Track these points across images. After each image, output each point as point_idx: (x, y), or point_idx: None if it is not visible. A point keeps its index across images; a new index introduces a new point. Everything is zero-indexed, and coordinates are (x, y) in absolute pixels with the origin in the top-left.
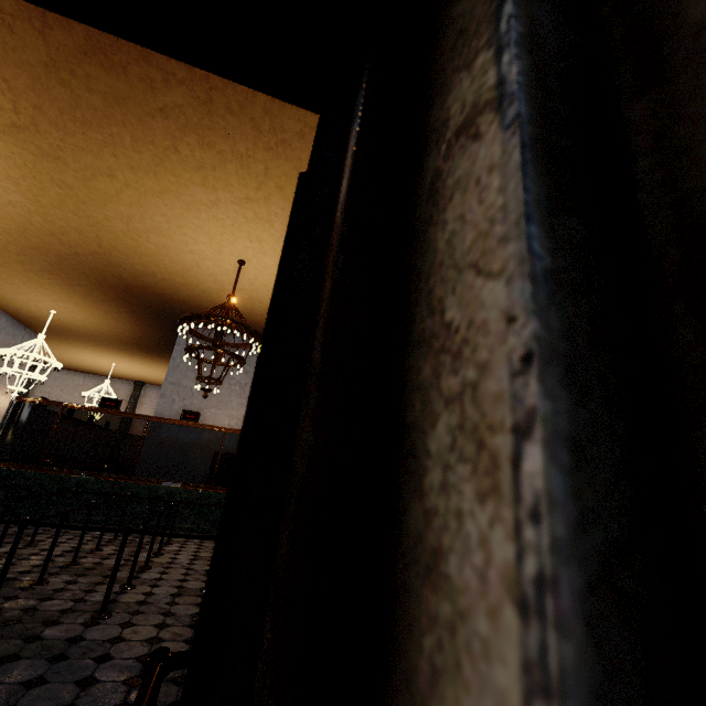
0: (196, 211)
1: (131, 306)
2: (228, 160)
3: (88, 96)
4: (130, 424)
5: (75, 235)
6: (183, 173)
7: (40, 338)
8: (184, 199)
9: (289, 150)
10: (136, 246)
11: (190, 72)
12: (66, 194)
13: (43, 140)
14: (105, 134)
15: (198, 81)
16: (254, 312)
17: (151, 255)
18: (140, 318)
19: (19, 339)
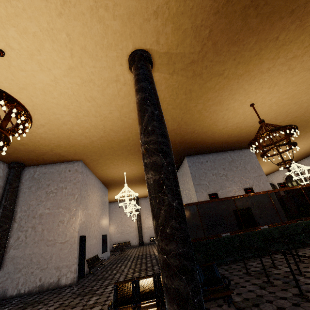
0: (252, 79)
1: None
2: (304, 32)
3: (252, 21)
4: (140, 218)
5: (170, 123)
6: (266, 55)
7: (125, 186)
8: (252, 73)
9: None
10: (197, 117)
11: None
12: (185, 98)
13: (200, 66)
14: (240, 45)
15: None
16: (230, 136)
17: (202, 120)
18: None
19: (105, 192)
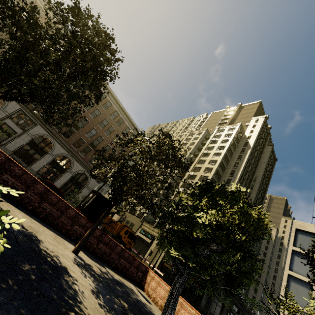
0: None
1: None
2: None
3: None
4: None
5: None
6: None
7: None
8: None
9: None
10: None
11: None
12: None
13: None
14: None
15: None
16: None
17: None
18: None
19: None
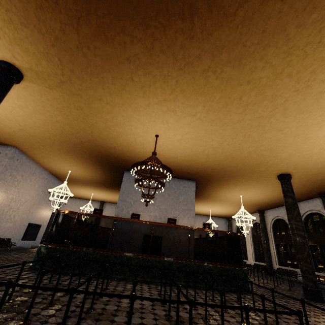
0: (138, 111)
1: (103, 165)
2: (157, 80)
3: (94, 59)
4: (99, 221)
5: (82, 133)
6: (134, 92)
7: (64, 183)
8: (133, 106)
9: (190, 68)
10: (108, 134)
11: (144, 33)
12: (80, 113)
13: (72, 87)
14: (100, 78)
15: (147, 37)
16: None
17: (114, 138)
18: (106, 170)
19: (56, 185)
